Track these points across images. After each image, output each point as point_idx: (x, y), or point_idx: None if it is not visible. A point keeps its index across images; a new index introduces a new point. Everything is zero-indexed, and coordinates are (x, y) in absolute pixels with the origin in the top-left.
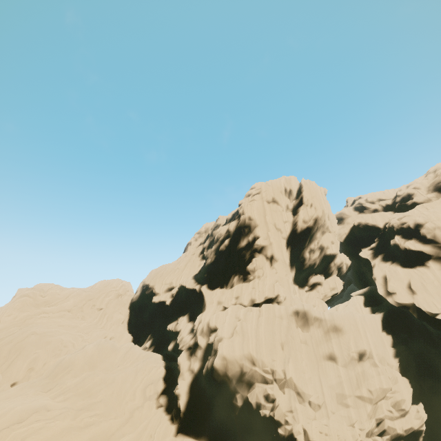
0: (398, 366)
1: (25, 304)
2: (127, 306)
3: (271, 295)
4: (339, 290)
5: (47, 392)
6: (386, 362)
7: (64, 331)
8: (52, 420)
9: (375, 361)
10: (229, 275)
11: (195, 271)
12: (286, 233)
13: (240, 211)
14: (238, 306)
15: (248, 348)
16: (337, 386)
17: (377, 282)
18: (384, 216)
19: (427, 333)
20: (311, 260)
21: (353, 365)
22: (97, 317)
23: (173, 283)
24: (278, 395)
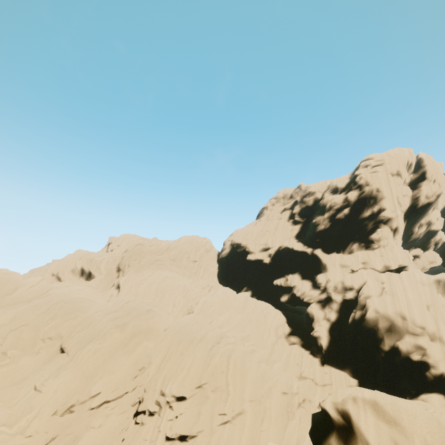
0: None
1: (142, 251)
2: (215, 261)
3: (407, 264)
4: (438, 264)
5: (210, 324)
6: None
7: (182, 277)
8: (234, 344)
9: None
10: (346, 242)
11: (288, 235)
12: (406, 207)
13: (362, 181)
14: (372, 271)
15: (399, 306)
16: None
17: None
18: None
19: None
20: (417, 235)
21: None
22: (194, 268)
23: (268, 244)
24: (430, 344)
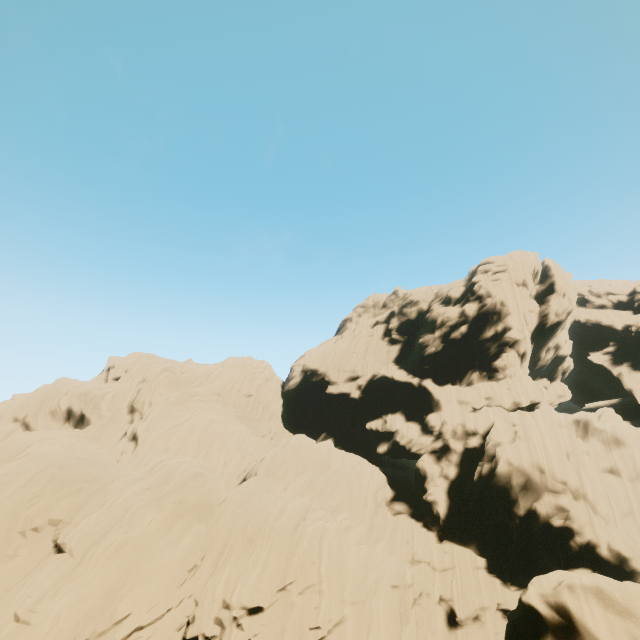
0: None
1: (171, 381)
2: (279, 395)
3: (540, 400)
4: (568, 398)
5: (285, 491)
6: None
7: (233, 421)
8: (325, 520)
9: None
10: (464, 371)
11: (384, 358)
12: (533, 326)
13: (482, 291)
14: (499, 409)
15: (536, 455)
16: (624, 499)
17: (637, 395)
18: (620, 316)
19: None
20: (544, 361)
21: (639, 479)
22: (248, 405)
23: (357, 371)
24: (574, 504)
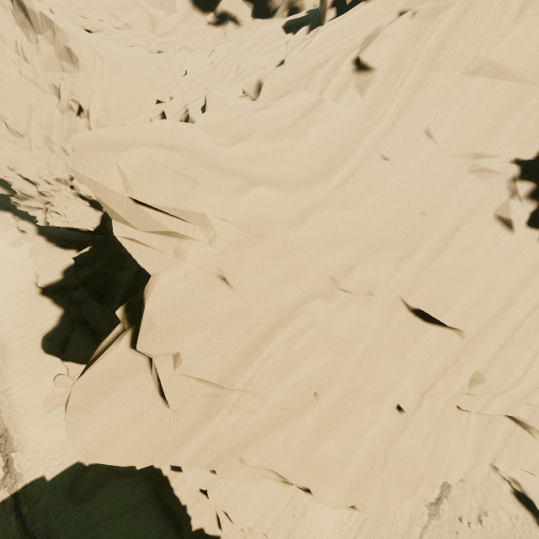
0: None
1: None
2: None
3: None
4: None
5: None
6: None
7: None
8: None
9: (91, 125)
10: None
11: None
12: None
13: None
14: None
15: None
16: (47, 128)
17: None
18: None
19: None
20: None
21: (71, 117)
22: None
23: None
24: None
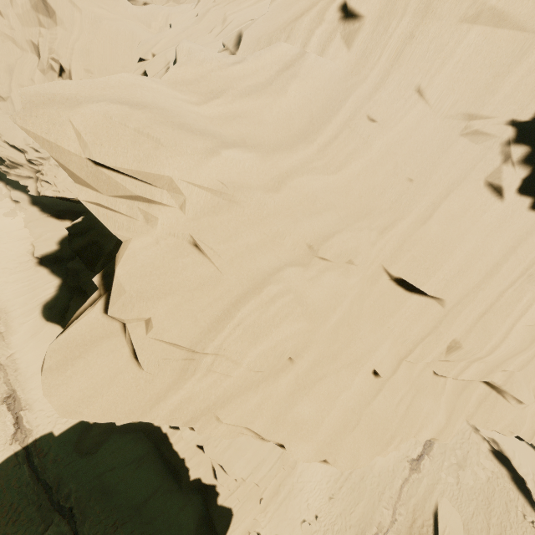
0: None
1: None
2: None
3: None
4: None
5: None
6: None
7: None
8: None
9: None
10: None
11: None
12: None
13: None
14: None
15: None
16: None
17: None
18: None
19: None
20: None
21: (53, 78)
22: None
23: None
24: None
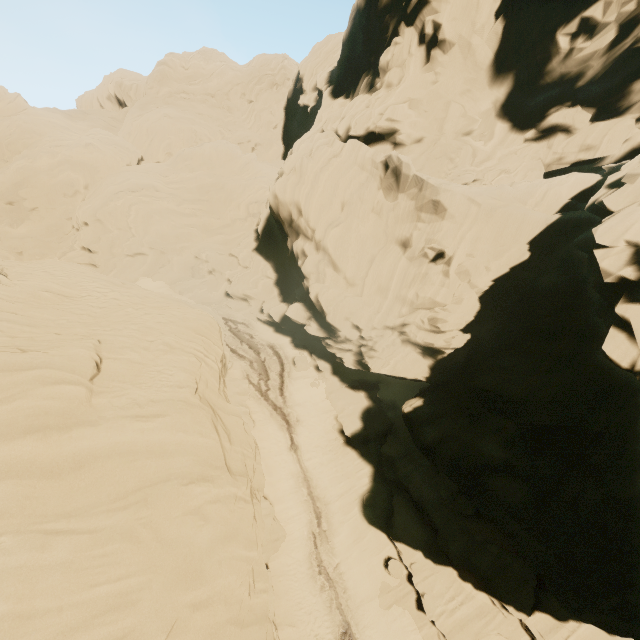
0: (484, 291)
1: (165, 76)
2: (281, 105)
3: (372, 127)
4: (598, 155)
5: (166, 177)
6: (468, 279)
7: (201, 122)
8: (158, 199)
9: (450, 271)
10: (361, 74)
11: None
12: None
13: None
14: (327, 135)
15: (299, 194)
16: (387, 275)
17: None
18: None
19: (584, 274)
20: (572, 63)
21: (421, 263)
22: (246, 112)
23: None
24: (312, 253)
